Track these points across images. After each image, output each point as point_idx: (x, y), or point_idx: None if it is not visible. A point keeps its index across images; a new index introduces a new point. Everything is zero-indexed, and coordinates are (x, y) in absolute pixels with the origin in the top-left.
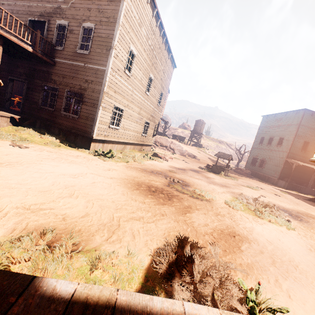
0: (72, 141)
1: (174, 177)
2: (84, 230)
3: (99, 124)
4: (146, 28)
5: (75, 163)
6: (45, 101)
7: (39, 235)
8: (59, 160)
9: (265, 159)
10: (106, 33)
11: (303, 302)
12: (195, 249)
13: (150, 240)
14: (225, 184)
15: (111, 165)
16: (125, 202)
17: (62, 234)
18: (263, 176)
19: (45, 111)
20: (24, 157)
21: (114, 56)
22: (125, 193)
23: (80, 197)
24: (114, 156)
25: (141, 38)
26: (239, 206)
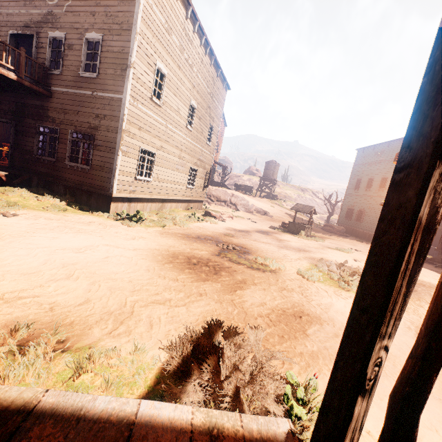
0: (84, 202)
1: (230, 243)
2: (79, 321)
3: (120, 175)
4: (178, 36)
5: (84, 233)
6: (42, 148)
7: (10, 332)
8: (61, 229)
9: (363, 209)
10: (118, 46)
11: (380, 398)
12: (230, 337)
13: (174, 330)
14: (304, 248)
15: (139, 231)
16: (148, 280)
17: (45, 329)
18: (363, 234)
19: (43, 163)
20: (8, 229)
21: (134, 79)
22: (151, 268)
23: (82, 278)
24: (144, 220)
25: (173, 49)
26: (317, 276)
